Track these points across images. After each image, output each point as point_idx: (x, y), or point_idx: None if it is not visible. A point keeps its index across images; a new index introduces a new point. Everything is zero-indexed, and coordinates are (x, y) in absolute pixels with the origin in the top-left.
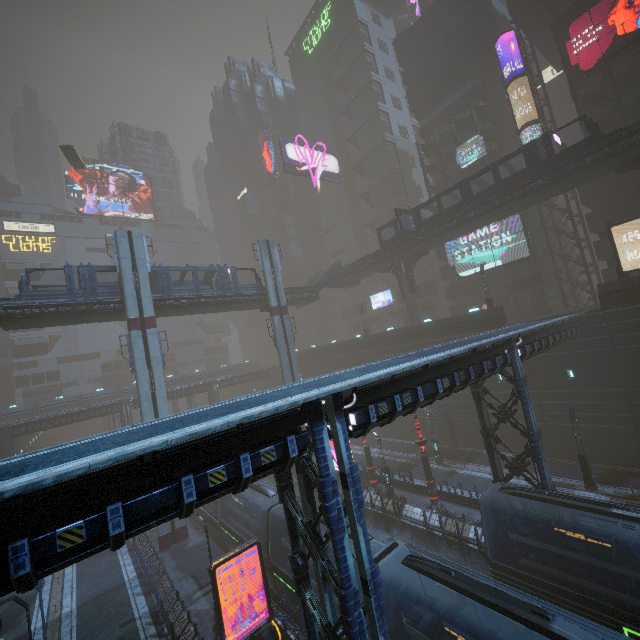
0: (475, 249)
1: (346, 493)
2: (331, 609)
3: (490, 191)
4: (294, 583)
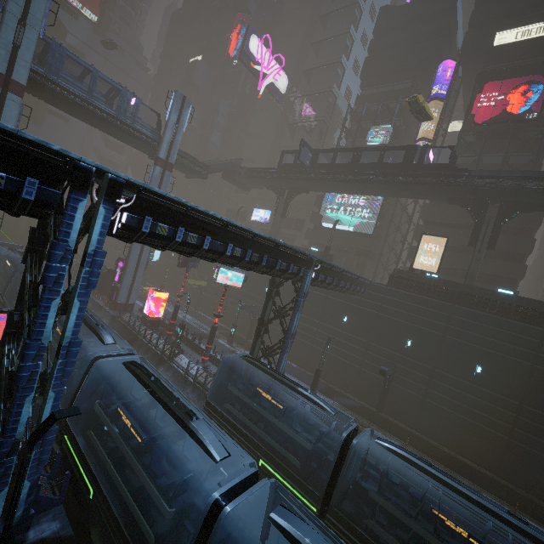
0: (342, 210)
1: (80, 270)
2: None
3: (371, 166)
4: (2, 335)
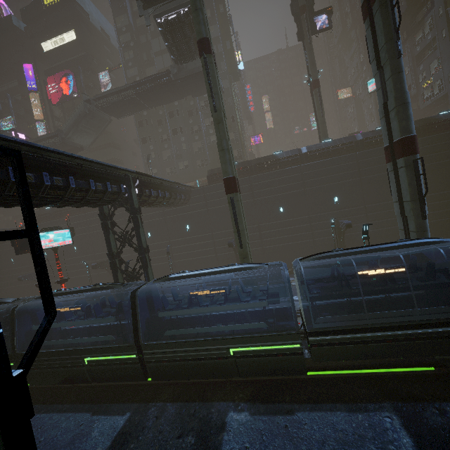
0: None
1: None
2: None
3: None
4: None
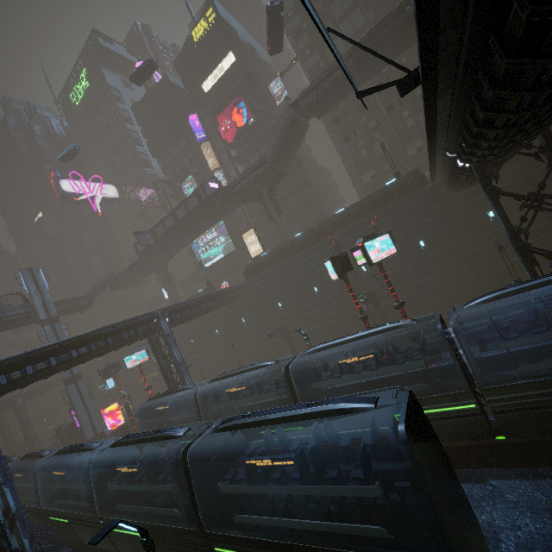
0: (209, 248)
1: None
2: (1, 495)
3: (186, 217)
4: None
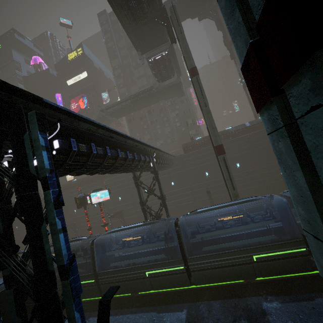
0: None
1: None
2: None
3: None
4: None
